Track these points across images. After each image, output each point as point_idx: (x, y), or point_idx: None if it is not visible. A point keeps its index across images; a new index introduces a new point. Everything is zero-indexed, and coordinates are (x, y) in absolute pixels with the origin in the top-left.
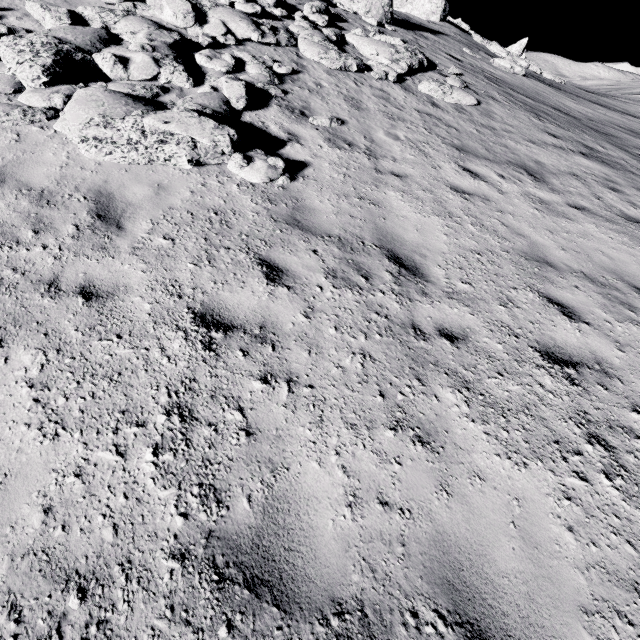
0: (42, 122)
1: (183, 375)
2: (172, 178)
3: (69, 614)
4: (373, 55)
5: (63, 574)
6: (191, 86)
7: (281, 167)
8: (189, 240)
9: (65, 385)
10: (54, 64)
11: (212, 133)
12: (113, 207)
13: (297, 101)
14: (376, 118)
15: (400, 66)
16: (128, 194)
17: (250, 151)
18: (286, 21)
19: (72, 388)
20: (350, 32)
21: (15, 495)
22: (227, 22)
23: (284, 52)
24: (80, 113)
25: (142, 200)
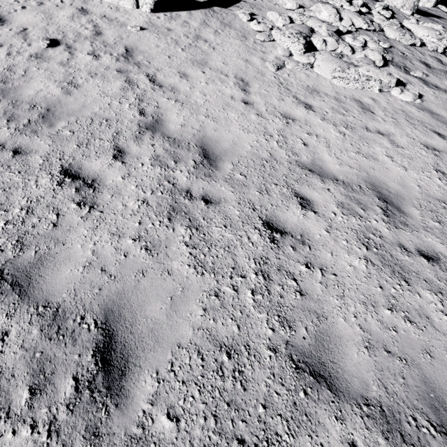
0: (308, 69)
1: (433, 162)
2: (374, 96)
3: (445, 206)
4: (424, 36)
5: (436, 199)
6: (351, 54)
7: (417, 95)
8: (401, 120)
9: (397, 158)
10: (305, 43)
11: (387, 77)
12: (364, 105)
13: (399, 63)
14: (441, 74)
15: (443, 43)
16: (365, 101)
17: (398, 87)
18: (367, 15)
19: (400, 159)
20: (407, 21)
21: (406, 181)
22: (351, 18)
23: (378, 35)
24: (329, 66)
25: (372, 104)
